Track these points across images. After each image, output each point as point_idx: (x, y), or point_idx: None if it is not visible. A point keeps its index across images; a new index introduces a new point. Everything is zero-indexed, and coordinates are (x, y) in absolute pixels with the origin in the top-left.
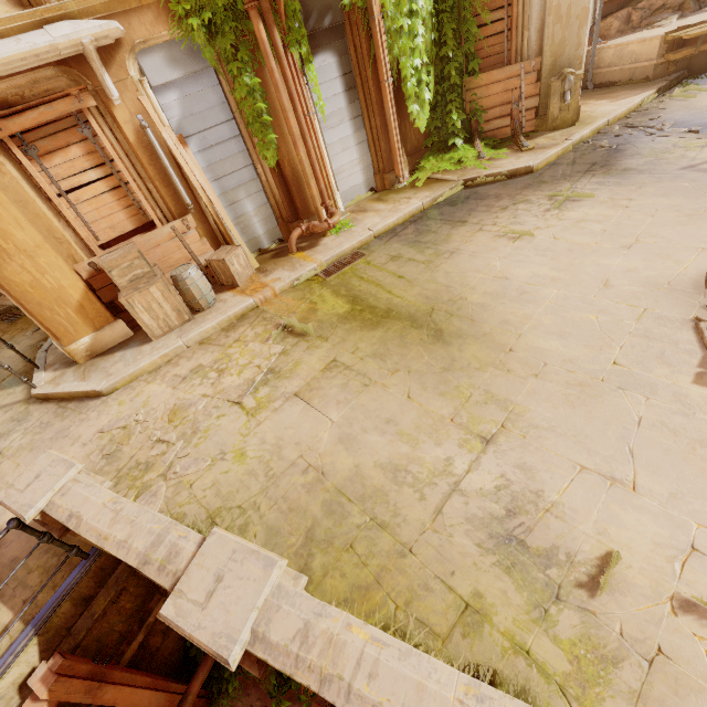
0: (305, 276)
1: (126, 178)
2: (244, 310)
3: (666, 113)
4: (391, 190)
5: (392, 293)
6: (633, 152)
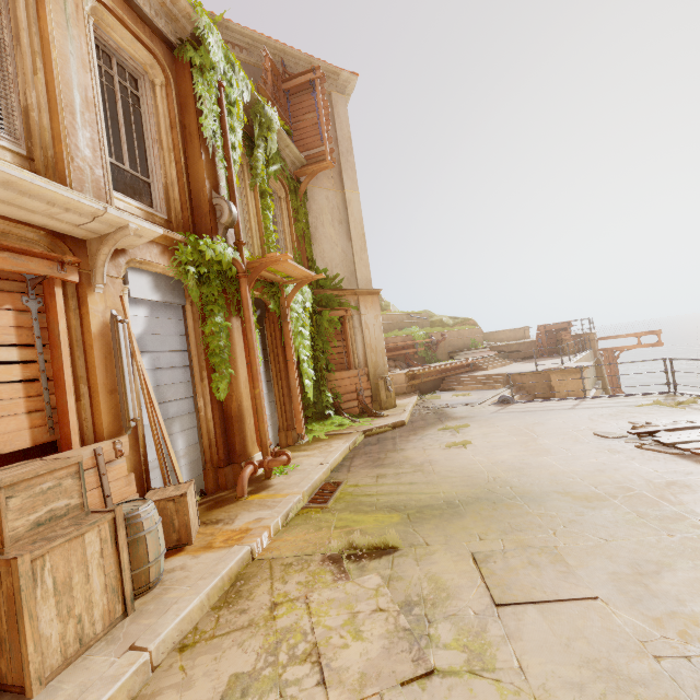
0: (296, 509)
1: (61, 368)
2: (239, 566)
3: (436, 402)
4: (297, 445)
5: (426, 492)
6: (452, 412)
